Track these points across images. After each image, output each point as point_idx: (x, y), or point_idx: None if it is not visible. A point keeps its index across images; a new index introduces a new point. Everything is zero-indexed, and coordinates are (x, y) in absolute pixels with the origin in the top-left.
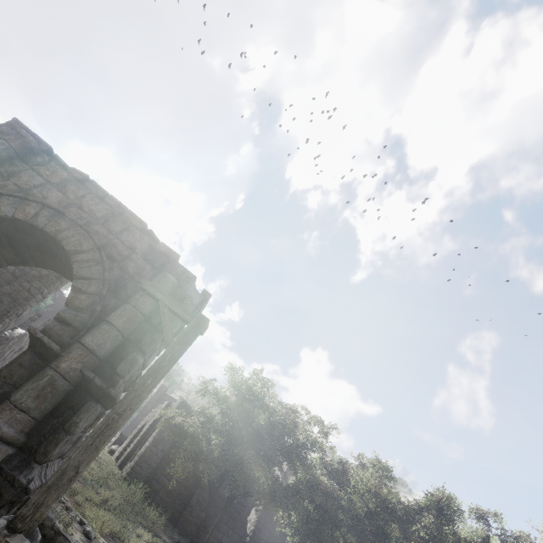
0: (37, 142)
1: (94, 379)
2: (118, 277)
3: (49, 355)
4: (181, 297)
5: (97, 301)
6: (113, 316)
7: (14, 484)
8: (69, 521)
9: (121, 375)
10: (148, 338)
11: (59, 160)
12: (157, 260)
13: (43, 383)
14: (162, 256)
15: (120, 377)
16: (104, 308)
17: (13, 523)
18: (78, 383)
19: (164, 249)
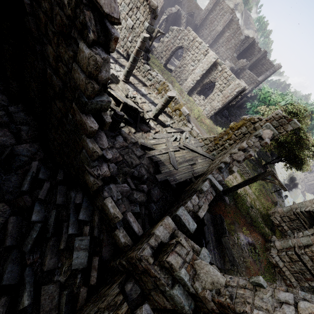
0: None
1: None
2: None
3: None
4: None
5: None
6: None
7: None
8: None
9: None
10: None
11: None
12: None
13: None
14: None
15: None
16: None
17: None
18: None
19: None
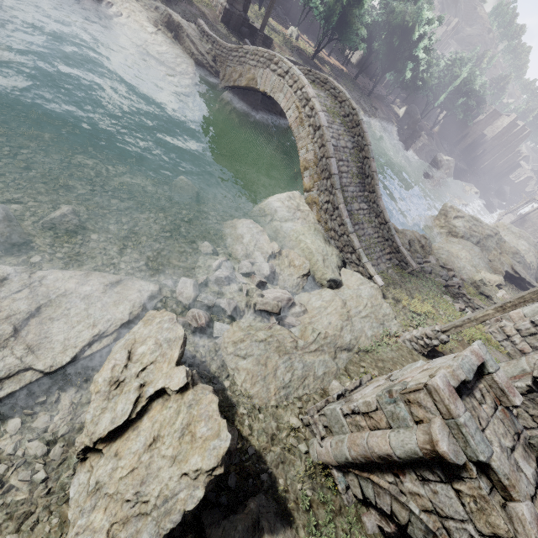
0: None
1: None
2: None
3: None
4: None
5: None
6: None
7: (246, 20)
8: (254, 23)
9: None
10: None
11: None
12: None
13: None
14: None
15: None
16: None
17: (261, 32)
18: None
19: None
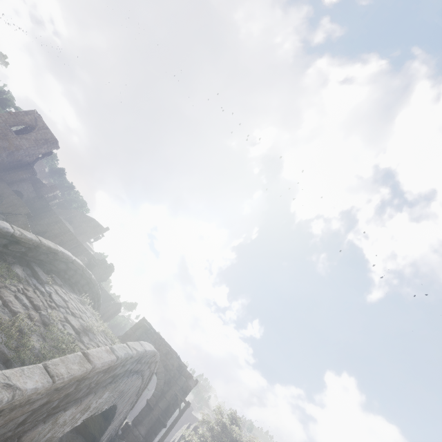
0: (149, 325)
1: (161, 418)
2: (168, 378)
3: (151, 408)
4: (187, 386)
5: (162, 388)
6: (166, 395)
7: None
8: None
9: (168, 417)
10: (176, 403)
11: (154, 329)
12: (180, 369)
13: (150, 418)
14: (182, 368)
15: (167, 417)
16: (164, 391)
17: None
18: (157, 419)
19: (182, 365)
